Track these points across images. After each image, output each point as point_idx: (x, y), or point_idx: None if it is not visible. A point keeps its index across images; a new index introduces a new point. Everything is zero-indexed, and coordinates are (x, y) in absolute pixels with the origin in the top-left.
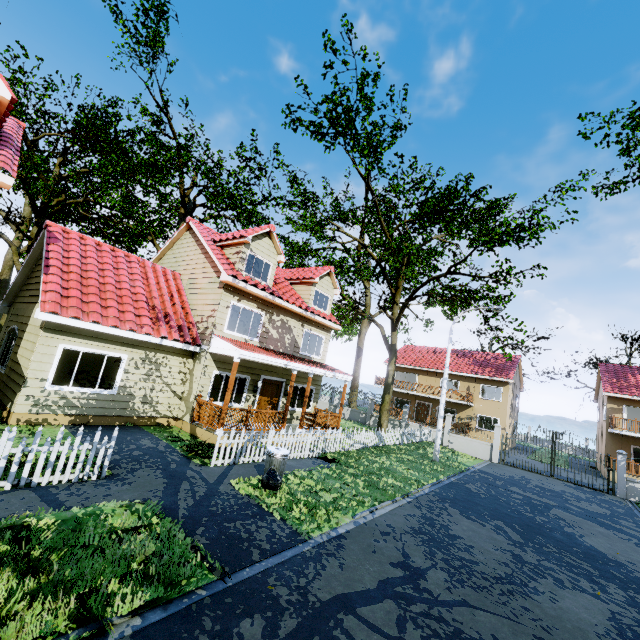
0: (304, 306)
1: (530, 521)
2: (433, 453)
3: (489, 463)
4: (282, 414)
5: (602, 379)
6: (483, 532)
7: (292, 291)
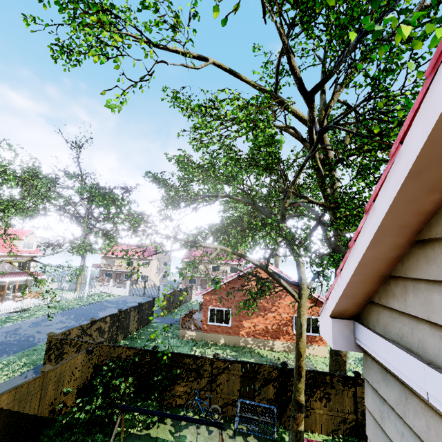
0: (15, 251)
1: (88, 313)
2: (84, 298)
3: (122, 296)
4: (2, 298)
5: (185, 254)
6: (61, 318)
7: (10, 244)
